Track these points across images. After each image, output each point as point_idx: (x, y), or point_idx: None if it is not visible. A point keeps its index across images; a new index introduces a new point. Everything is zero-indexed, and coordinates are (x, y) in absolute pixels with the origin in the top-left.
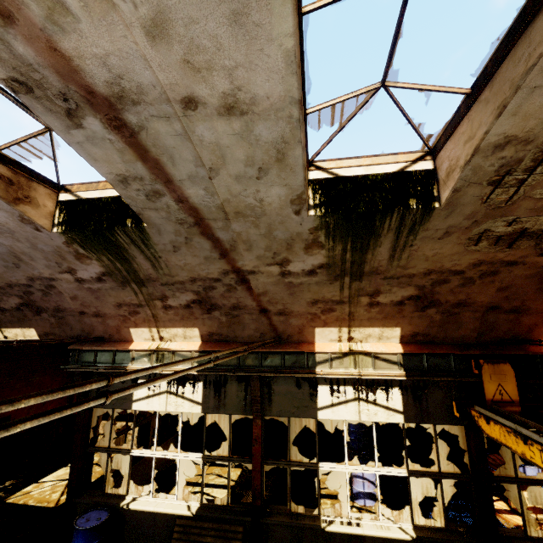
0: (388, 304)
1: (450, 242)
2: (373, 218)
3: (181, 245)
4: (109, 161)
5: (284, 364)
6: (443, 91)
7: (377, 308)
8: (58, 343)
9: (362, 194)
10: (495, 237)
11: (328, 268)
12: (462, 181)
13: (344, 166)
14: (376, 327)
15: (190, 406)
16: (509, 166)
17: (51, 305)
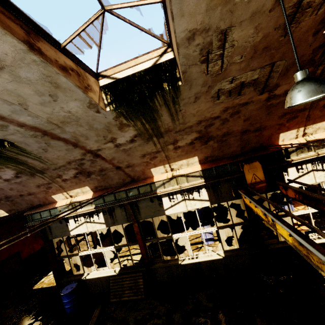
0: (185, 145)
1: (202, 102)
2: (146, 102)
3: (46, 147)
4: None
5: (140, 193)
6: (144, 4)
7: (180, 149)
8: None
9: (134, 88)
10: (227, 92)
11: (140, 136)
12: (183, 65)
13: (119, 71)
14: (183, 159)
15: (99, 226)
16: (206, 48)
17: (1, 196)
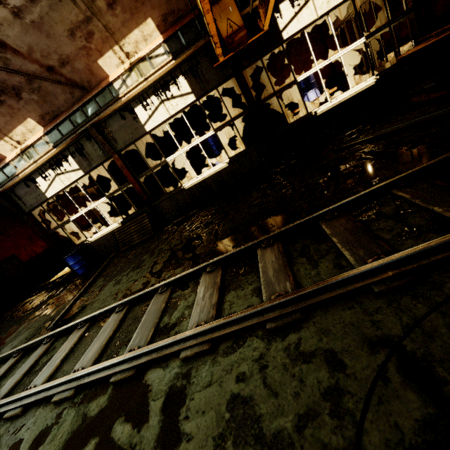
0: None
1: None
2: None
3: None
4: None
5: (100, 106)
6: None
7: (118, 7)
8: (3, 207)
9: None
10: None
11: None
12: None
13: None
14: (134, 29)
15: (75, 174)
16: None
17: None
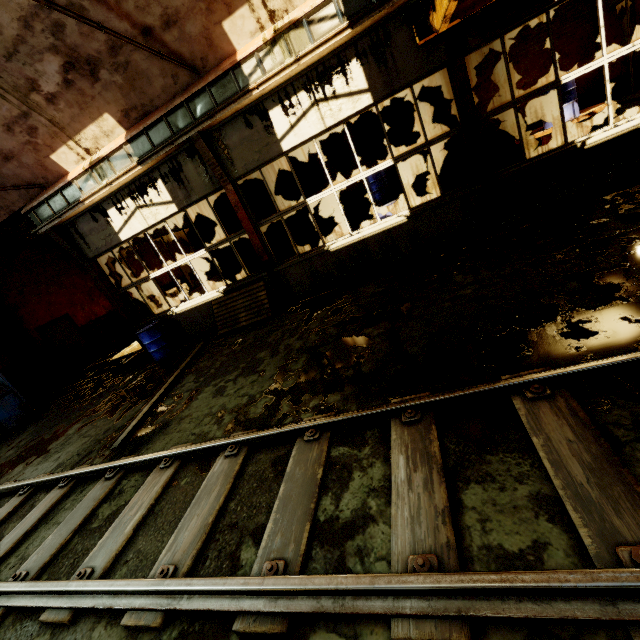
0: None
1: None
2: None
3: None
4: None
5: (216, 102)
6: None
7: None
8: (58, 246)
9: None
10: None
11: None
12: None
13: None
14: None
15: (165, 210)
16: None
17: None
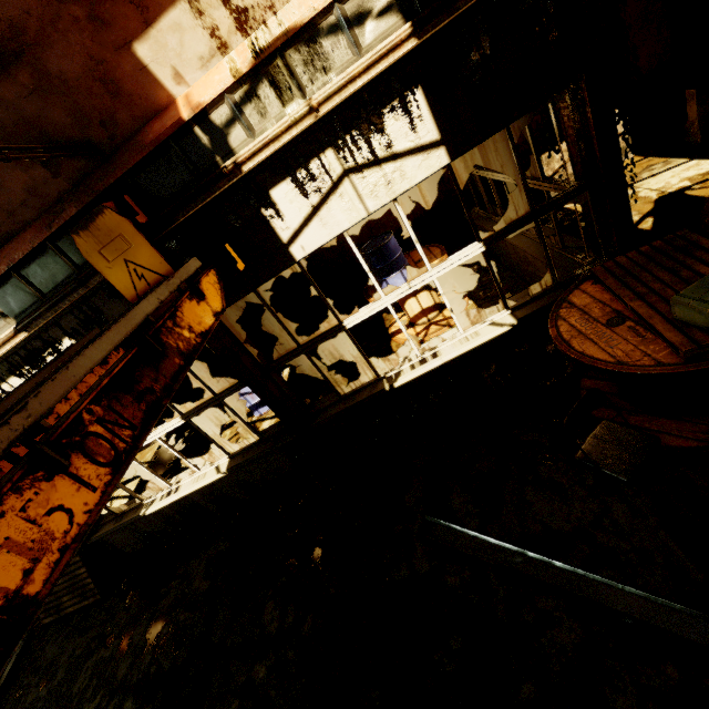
0: None
1: None
2: None
3: None
4: None
5: None
6: None
7: None
8: None
9: None
10: None
11: None
12: None
13: None
14: None
15: None
16: None
17: None
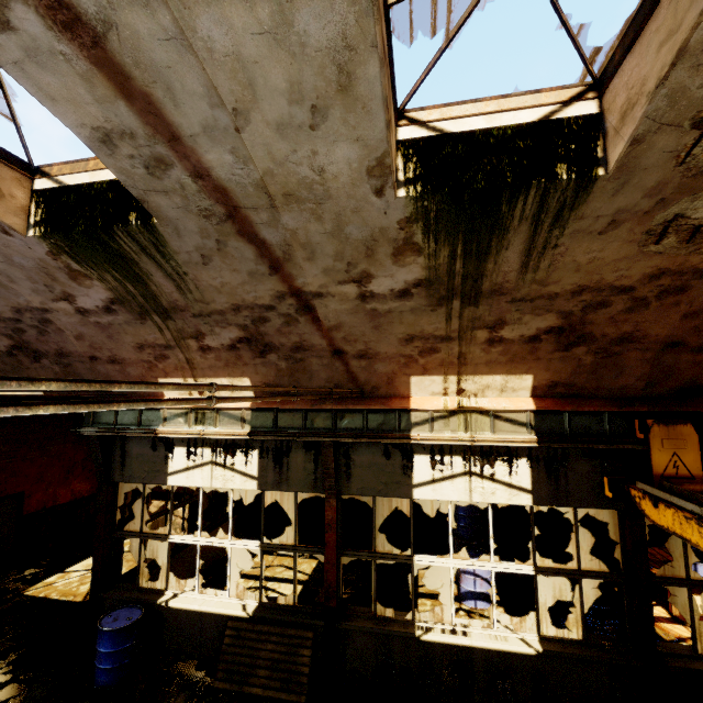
0: (516, 340)
1: (618, 238)
2: (498, 199)
3: (212, 254)
4: (73, 101)
5: (367, 426)
6: None
7: (499, 347)
8: None
9: (481, 160)
10: (689, 229)
11: (429, 286)
12: (649, 121)
13: (454, 116)
14: (497, 374)
15: (242, 481)
16: None
17: (51, 347)
